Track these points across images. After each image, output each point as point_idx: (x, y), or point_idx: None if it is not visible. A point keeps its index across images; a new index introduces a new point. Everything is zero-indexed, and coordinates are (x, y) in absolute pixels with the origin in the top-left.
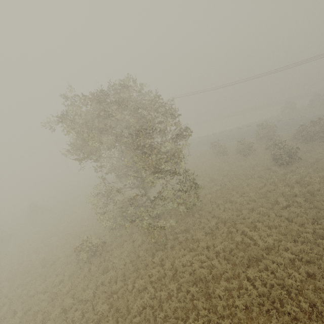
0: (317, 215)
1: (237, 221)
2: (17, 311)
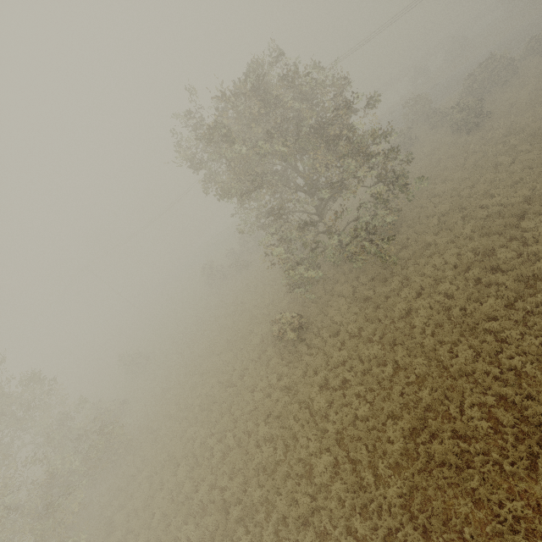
0: None
1: (464, 204)
2: (249, 430)
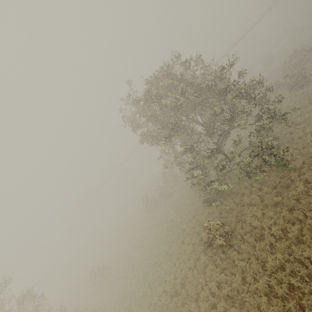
0: None
1: None
2: None
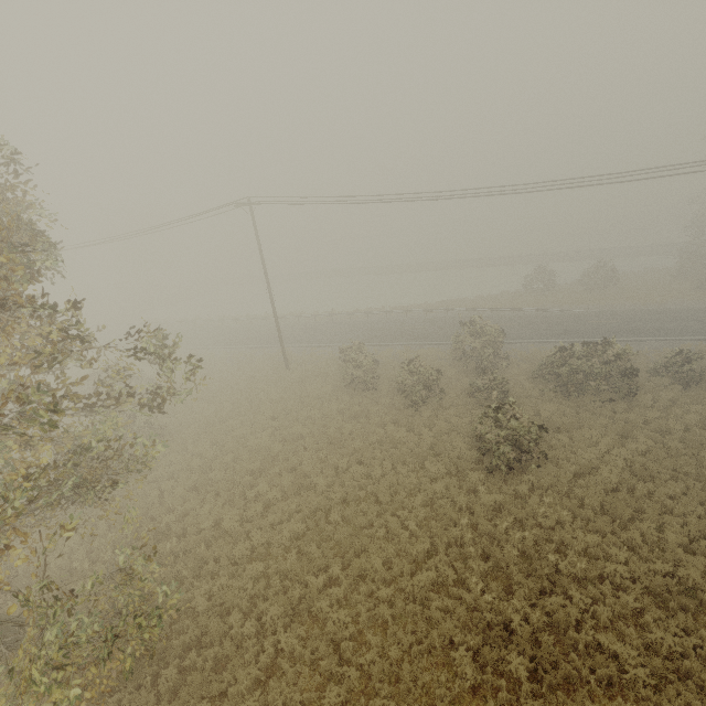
0: None
1: None
2: None
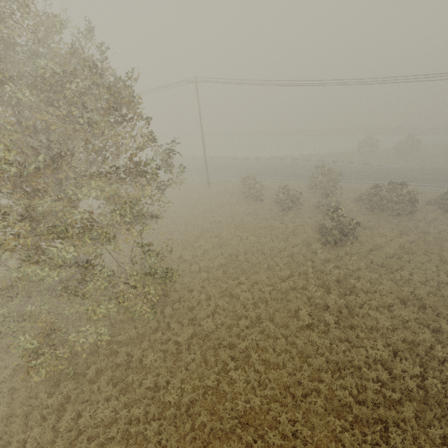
0: (344, 358)
1: (223, 341)
2: None
